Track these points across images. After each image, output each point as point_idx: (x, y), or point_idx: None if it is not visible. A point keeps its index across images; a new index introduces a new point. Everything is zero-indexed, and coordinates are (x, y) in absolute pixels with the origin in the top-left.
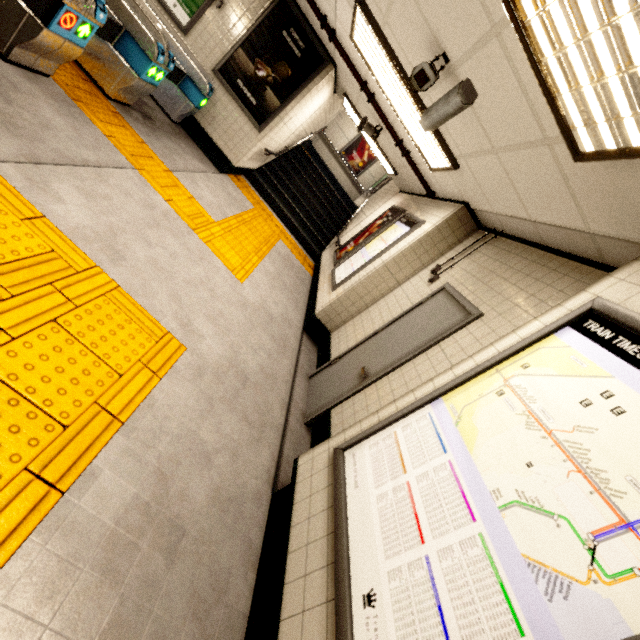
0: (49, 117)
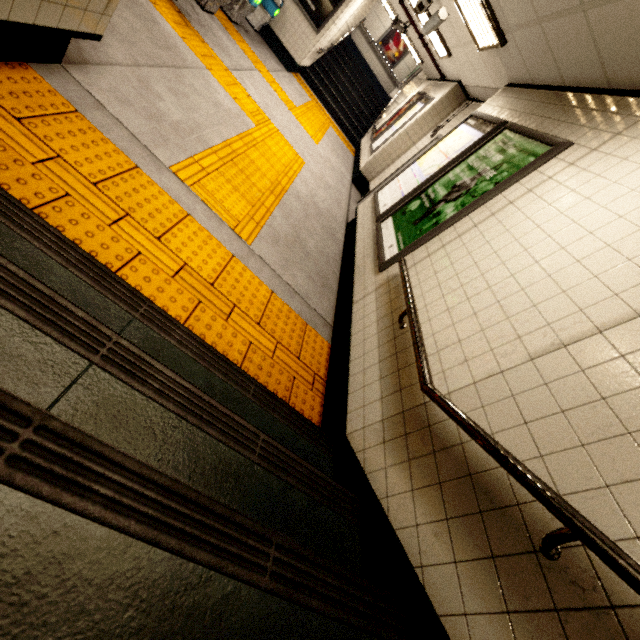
0: (226, 43)
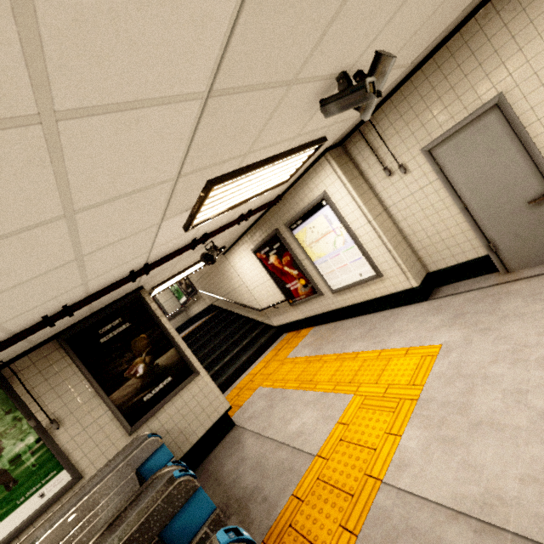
0: None
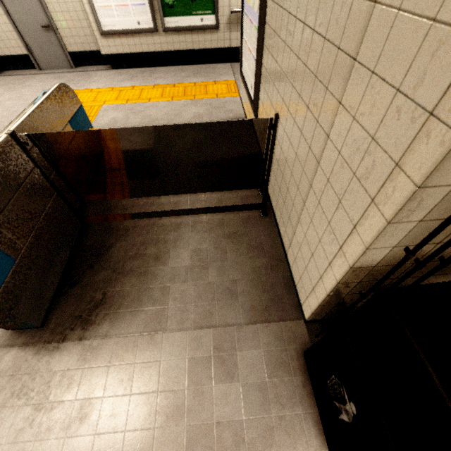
0: None
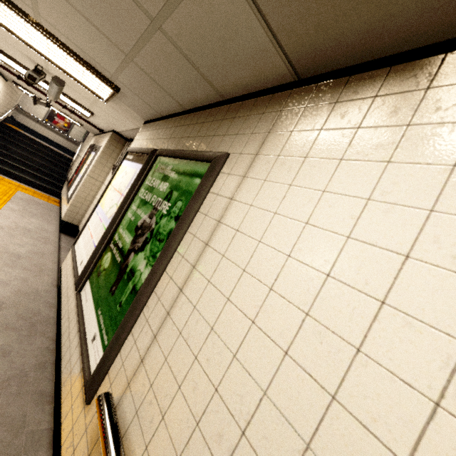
0: None
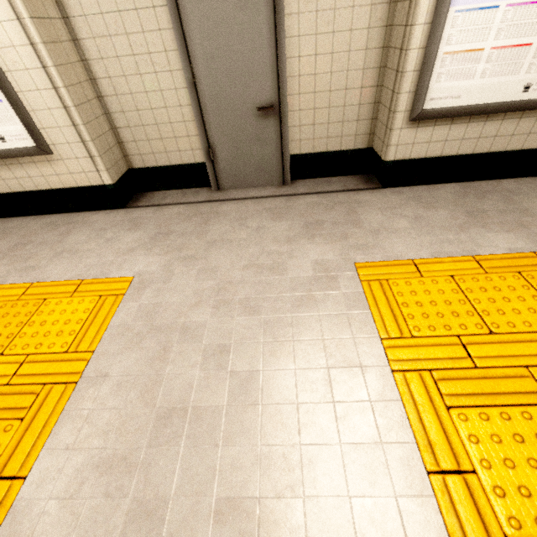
0: None
